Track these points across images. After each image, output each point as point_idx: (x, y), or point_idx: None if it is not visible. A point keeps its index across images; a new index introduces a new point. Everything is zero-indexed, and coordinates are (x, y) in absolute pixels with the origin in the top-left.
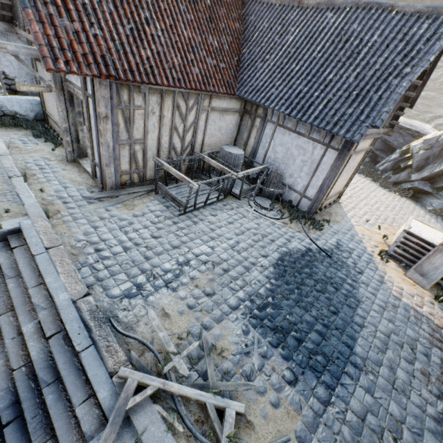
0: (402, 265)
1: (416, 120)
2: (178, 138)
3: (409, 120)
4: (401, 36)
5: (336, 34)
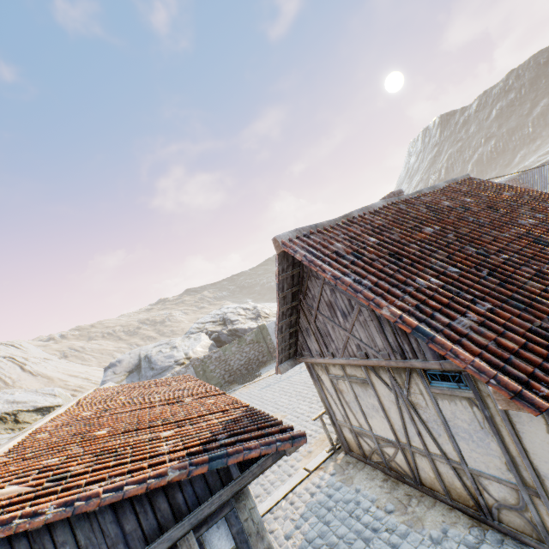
0: None
1: None
2: None
3: None
4: None
5: None
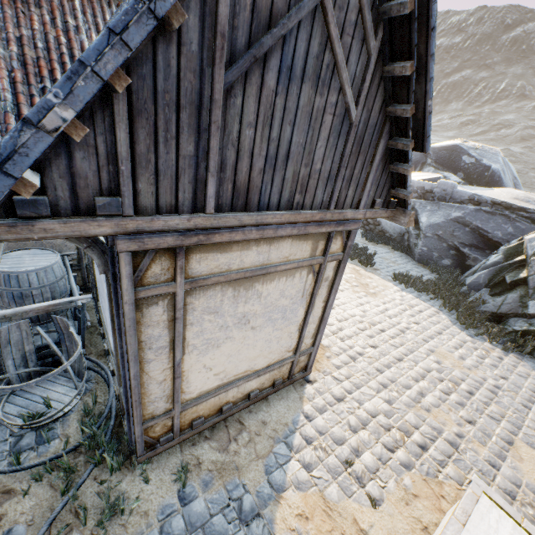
0: None
1: None
2: None
3: None
4: None
5: None
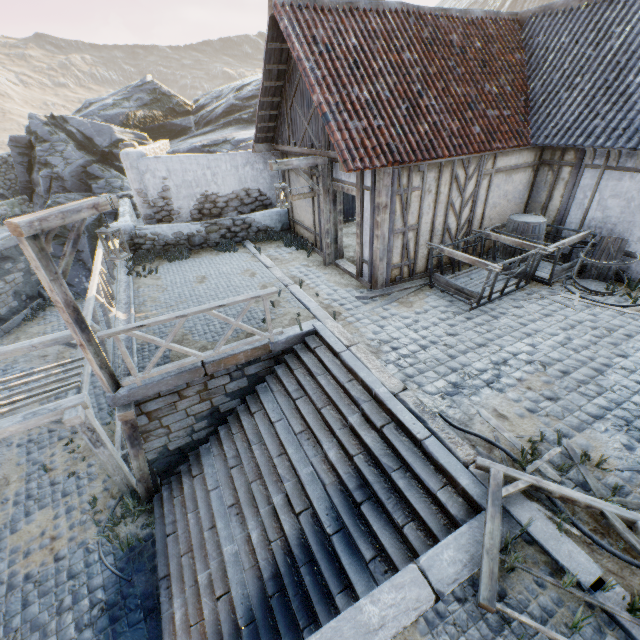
0: None
1: None
2: (454, 216)
3: None
4: None
5: None
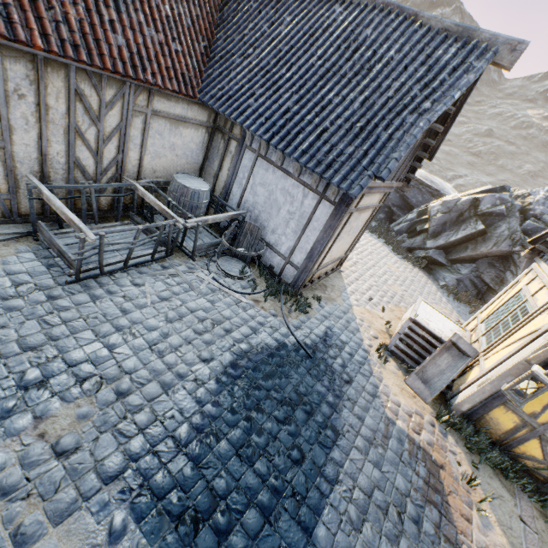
0: (403, 366)
1: (438, 176)
2: (88, 150)
3: (431, 176)
4: (424, 57)
5: (344, 37)
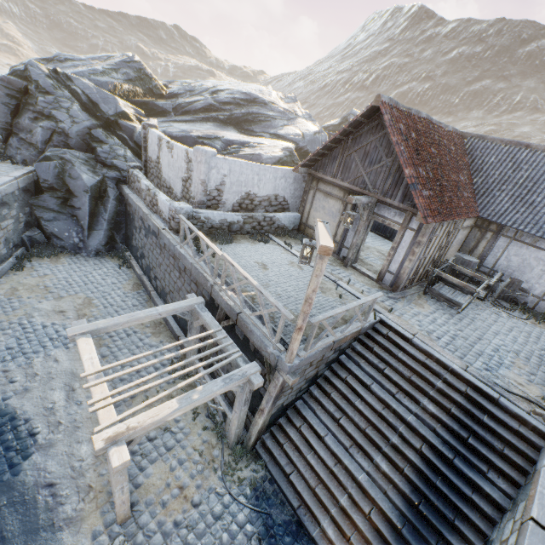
0: None
1: None
2: (438, 251)
3: None
4: None
5: None
